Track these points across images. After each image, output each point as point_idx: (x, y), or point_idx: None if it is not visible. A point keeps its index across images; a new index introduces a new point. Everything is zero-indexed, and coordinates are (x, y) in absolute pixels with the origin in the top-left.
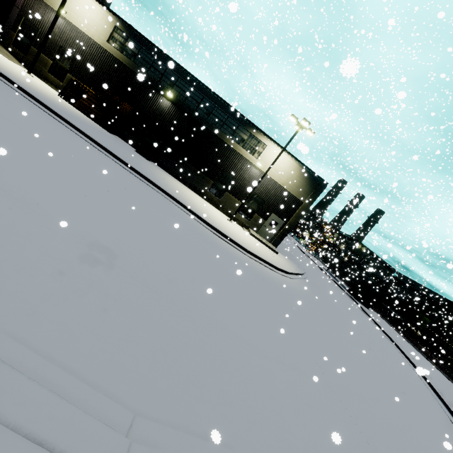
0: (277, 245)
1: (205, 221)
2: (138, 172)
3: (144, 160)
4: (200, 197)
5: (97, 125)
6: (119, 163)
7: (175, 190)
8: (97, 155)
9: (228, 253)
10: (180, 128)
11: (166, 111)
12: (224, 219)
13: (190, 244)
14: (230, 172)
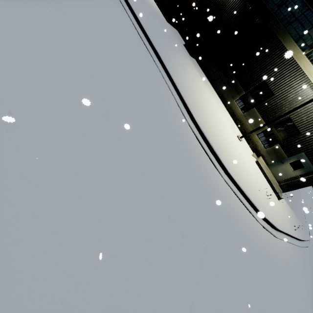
0: (285, 190)
1: (192, 115)
2: (150, 42)
3: (181, 48)
4: (223, 105)
5: (158, 10)
6: (138, 28)
7: (186, 78)
8: (114, 10)
9: (186, 158)
10: (236, 24)
11: (230, 3)
12: (230, 132)
13: (118, 114)
14: (271, 85)
